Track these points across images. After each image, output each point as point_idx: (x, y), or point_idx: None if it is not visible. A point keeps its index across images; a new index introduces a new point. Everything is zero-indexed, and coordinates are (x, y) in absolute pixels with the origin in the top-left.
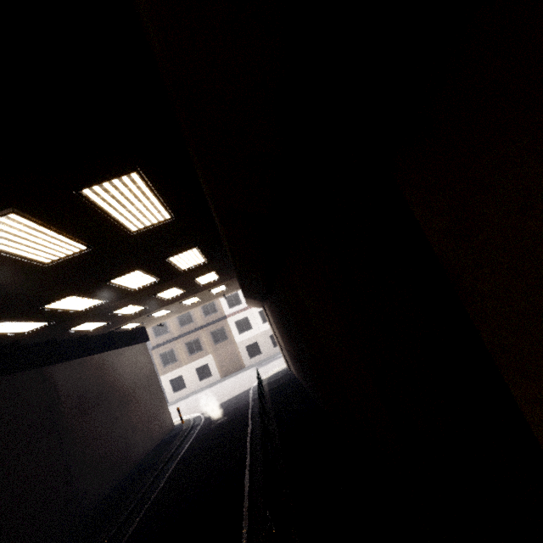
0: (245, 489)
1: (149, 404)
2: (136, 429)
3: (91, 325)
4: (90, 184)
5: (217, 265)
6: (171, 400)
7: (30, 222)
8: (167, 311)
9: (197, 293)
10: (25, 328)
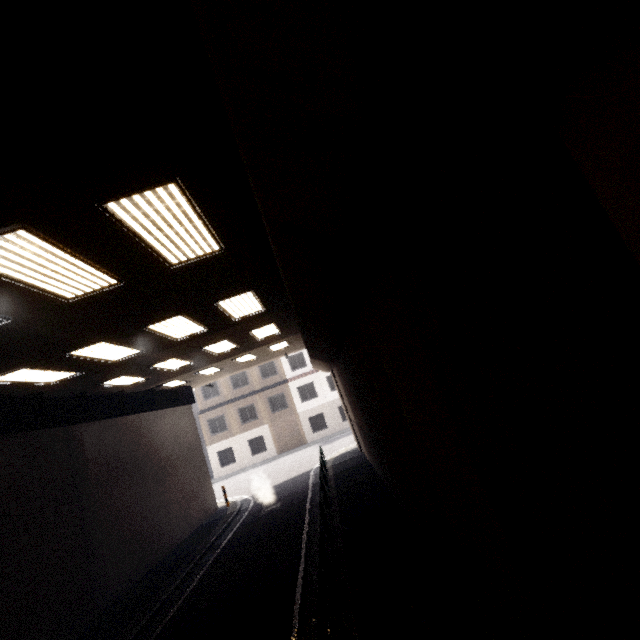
0: (296, 604)
1: (190, 479)
2: (172, 509)
3: (127, 379)
4: (117, 196)
5: (278, 315)
6: (218, 476)
7: (45, 243)
8: (217, 369)
9: (253, 350)
10: (50, 378)
